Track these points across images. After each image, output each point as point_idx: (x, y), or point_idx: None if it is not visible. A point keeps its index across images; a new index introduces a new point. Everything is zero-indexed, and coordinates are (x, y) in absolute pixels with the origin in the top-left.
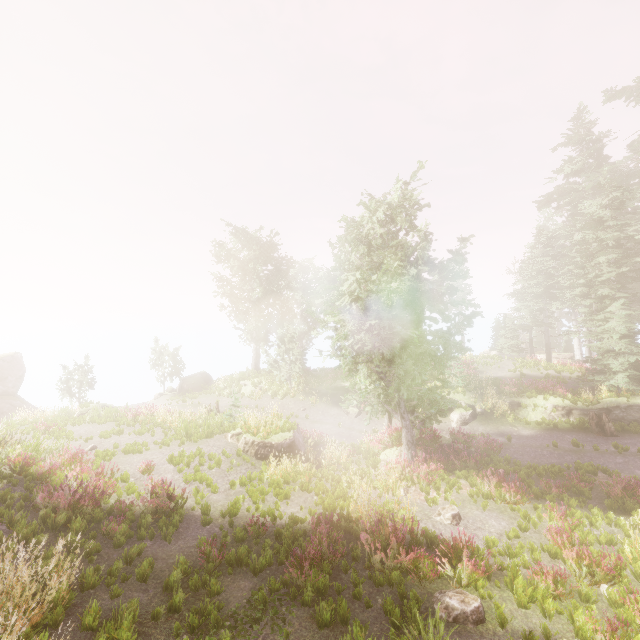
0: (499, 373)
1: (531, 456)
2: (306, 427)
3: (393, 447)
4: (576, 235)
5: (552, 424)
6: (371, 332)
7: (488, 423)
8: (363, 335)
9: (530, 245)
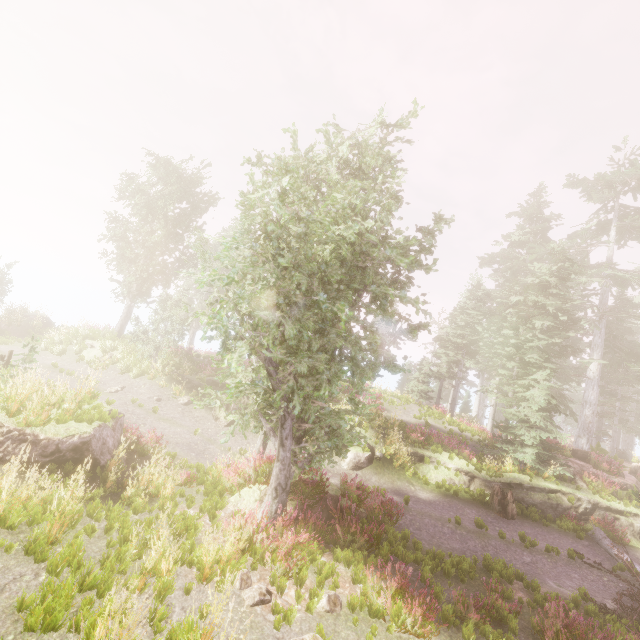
0: (404, 416)
1: (430, 532)
2: (145, 424)
3: (255, 485)
4: (513, 297)
5: (453, 490)
6: (276, 292)
7: (384, 473)
8: (260, 286)
9: (466, 295)
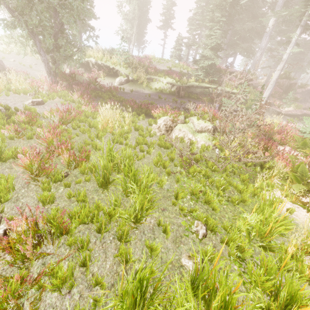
0: (161, 67)
1: (134, 98)
2: (25, 71)
3: None
4: None
5: (161, 90)
6: None
7: (133, 86)
8: None
9: None
